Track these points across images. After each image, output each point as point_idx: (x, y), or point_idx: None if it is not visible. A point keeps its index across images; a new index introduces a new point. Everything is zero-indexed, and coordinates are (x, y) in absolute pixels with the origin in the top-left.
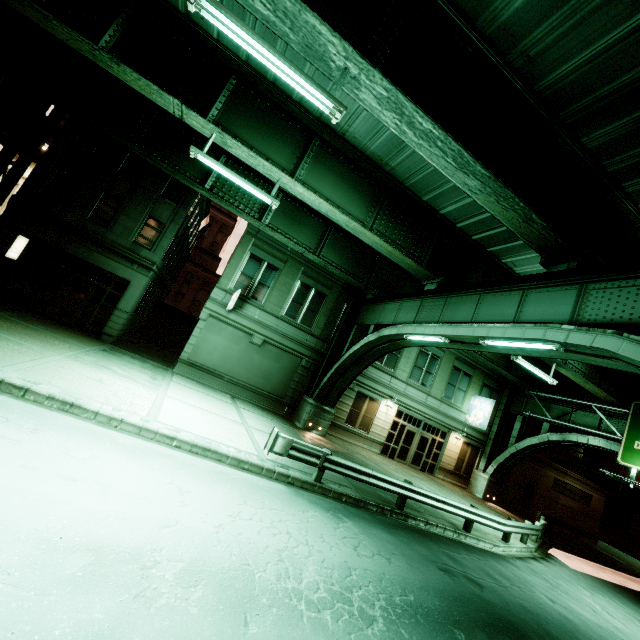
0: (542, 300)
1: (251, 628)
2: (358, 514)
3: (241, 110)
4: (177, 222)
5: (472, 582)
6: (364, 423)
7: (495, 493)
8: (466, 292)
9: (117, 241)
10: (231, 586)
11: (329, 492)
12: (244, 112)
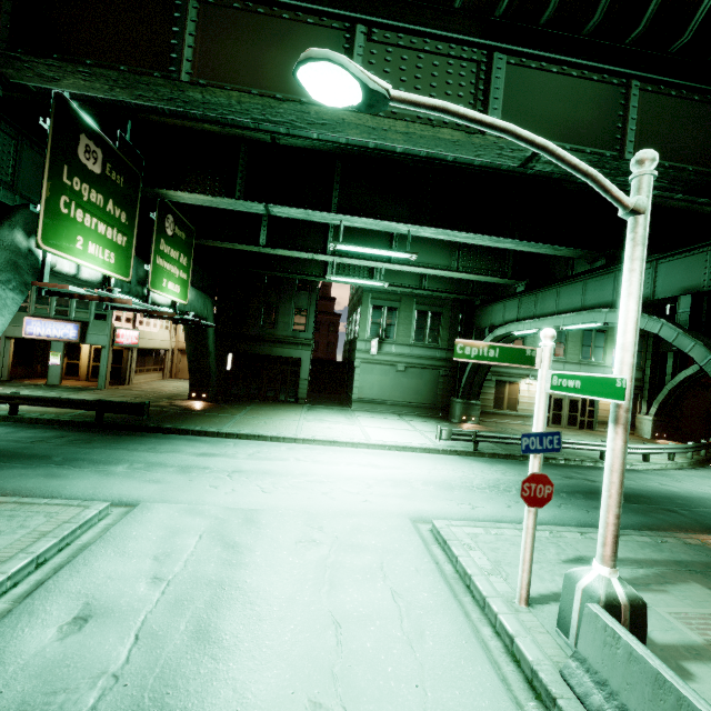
0: (595, 288)
1: (455, 493)
2: (507, 462)
3: (344, 235)
4: (314, 304)
5: (588, 481)
6: (510, 404)
7: (664, 430)
8: (547, 287)
9: (283, 334)
10: (443, 485)
11: (485, 455)
12: (346, 235)
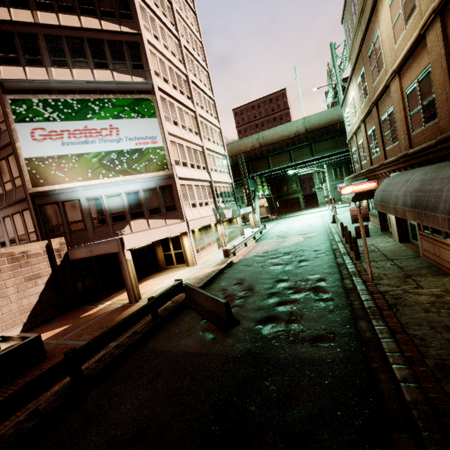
0: None
1: None
2: None
3: None
4: (297, 179)
5: None
6: None
7: None
8: None
9: (291, 191)
10: None
11: None
12: None
